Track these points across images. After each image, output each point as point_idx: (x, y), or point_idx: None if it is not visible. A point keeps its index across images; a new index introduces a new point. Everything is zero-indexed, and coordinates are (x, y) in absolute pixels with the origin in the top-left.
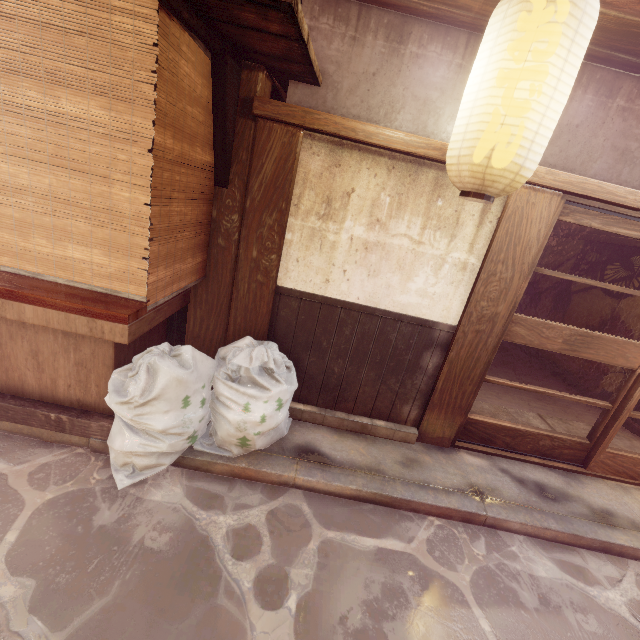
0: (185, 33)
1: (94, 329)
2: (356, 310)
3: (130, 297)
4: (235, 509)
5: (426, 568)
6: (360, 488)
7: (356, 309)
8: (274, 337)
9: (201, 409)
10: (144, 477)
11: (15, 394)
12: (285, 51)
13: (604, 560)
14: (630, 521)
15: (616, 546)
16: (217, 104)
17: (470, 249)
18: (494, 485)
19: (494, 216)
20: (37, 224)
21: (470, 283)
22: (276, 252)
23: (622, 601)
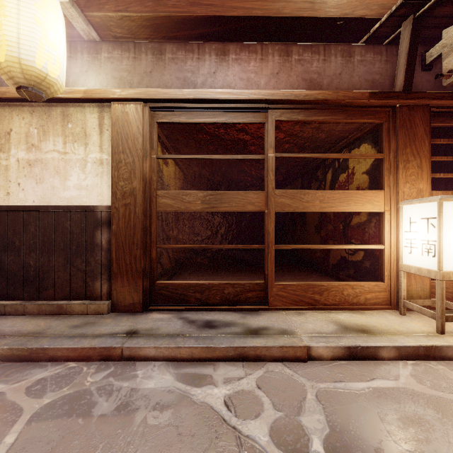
0: None
1: None
2: (34, 210)
3: None
4: None
5: (4, 400)
6: None
7: (34, 209)
8: None
9: None
10: None
11: None
12: None
13: (239, 366)
14: (281, 330)
15: (249, 349)
16: None
17: (101, 150)
18: (158, 327)
19: (108, 126)
20: None
21: (110, 172)
22: None
23: (225, 394)
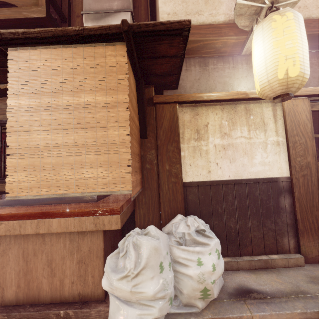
0: (130, 67)
1: (97, 224)
2: (231, 183)
3: (121, 193)
4: None
5: None
6: (304, 310)
7: (230, 183)
8: (188, 214)
9: (170, 272)
10: None
11: (32, 303)
12: (170, 68)
13: None
14: None
15: None
16: (139, 100)
17: (276, 134)
18: None
19: (280, 116)
20: (65, 163)
21: (285, 151)
22: (179, 163)
23: None
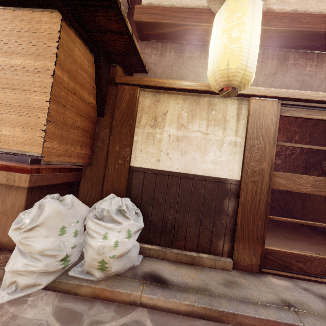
0: (78, 39)
1: (9, 179)
2: (177, 176)
3: (32, 154)
4: (90, 325)
5: None
6: (192, 303)
7: (177, 175)
8: (130, 198)
9: (74, 238)
10: (22, 294)
11: None
12: (125, 46)
13: None
14: None
15: None
16: (97, 77)
17: (236, 134)
18: (301, 300)
19: (244, 115)
20: None
21: (241, 153)
22: (129, 146)
23: None
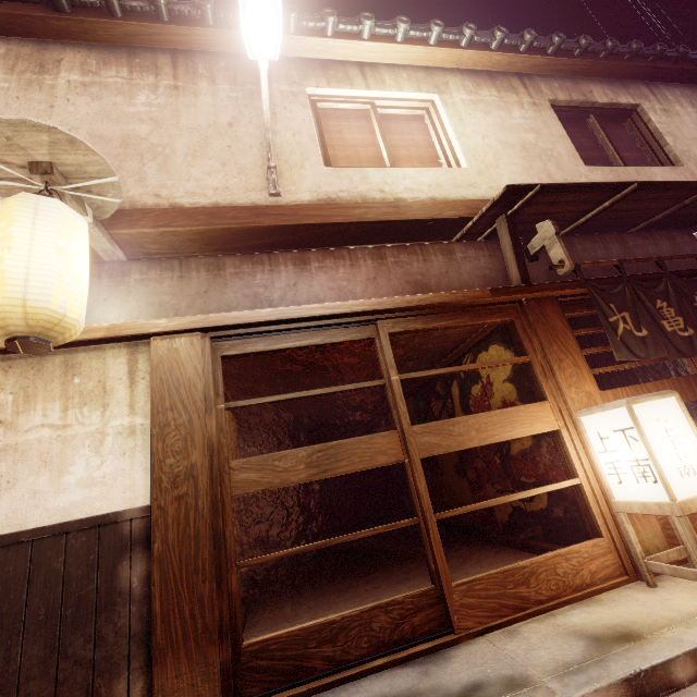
0: None
1: None
2: None
3: None
4: None
5: None
6: None
7: None
8: None
9: None
10: None
11: None
12: None
13: None
14: (506, 681)
15: None
16: None
17: (132, 410)
18: None
19: (145, 372)
20: None
21: (148, 445)
22: None
23: None
